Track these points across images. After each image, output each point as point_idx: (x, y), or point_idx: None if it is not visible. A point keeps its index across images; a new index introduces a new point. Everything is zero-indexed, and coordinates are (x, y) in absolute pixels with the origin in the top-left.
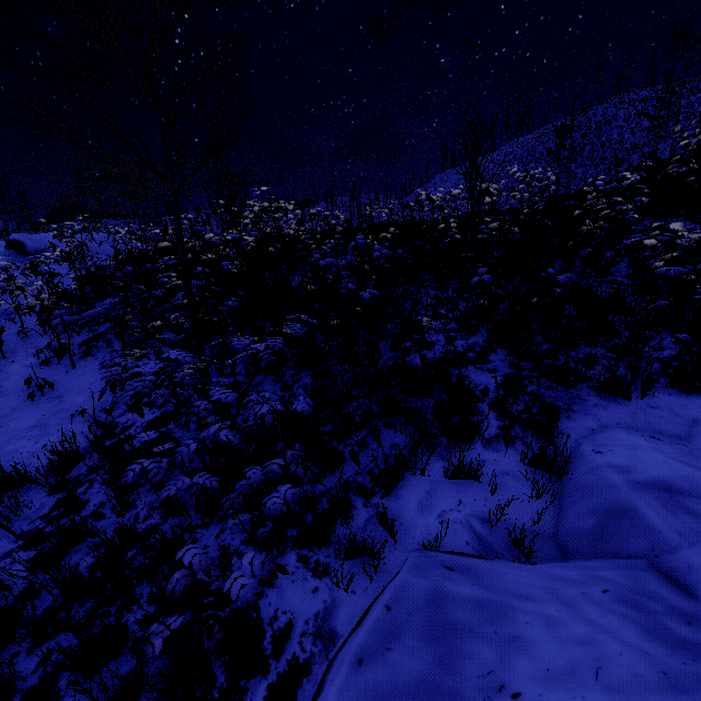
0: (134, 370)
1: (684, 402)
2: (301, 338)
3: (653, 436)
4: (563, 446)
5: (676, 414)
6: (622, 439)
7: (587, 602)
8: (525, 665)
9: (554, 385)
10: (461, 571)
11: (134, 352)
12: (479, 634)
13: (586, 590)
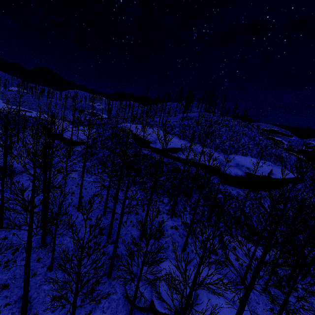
0: None
1: None
2: None
3: None
4: None
5: None
6: None
7: None
8: None
9: None
10: None
11: None
12: None
13: None
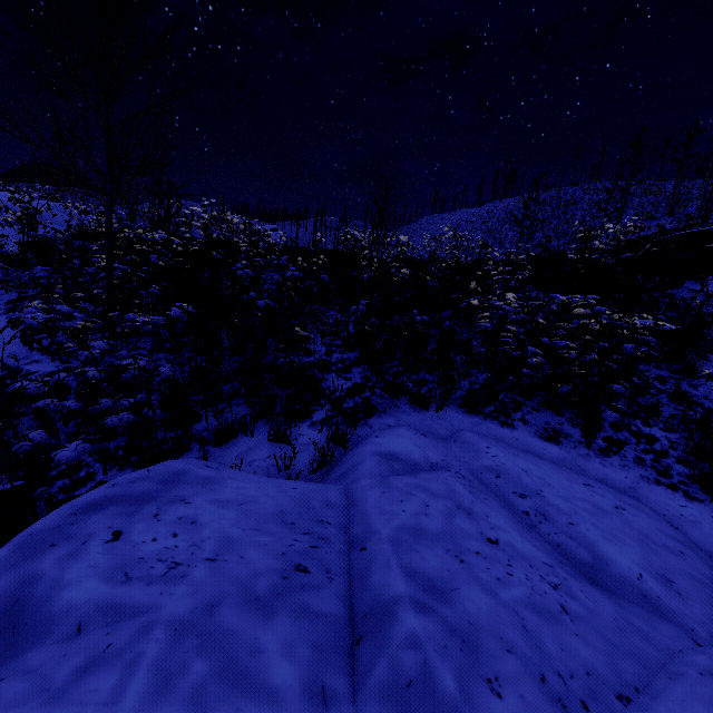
0: (30, 314)
1: (462, 418)
2: (178, 321)
3: (424, 434)
4: (354, 429)
5: (451, 424)
6: (399, 432)
7: (275, 488)
8: (206, 497)
9: (385, 395)
10: (214, 468)
11: (40, 306)
12: (193, 486)
13: (283, 486)
